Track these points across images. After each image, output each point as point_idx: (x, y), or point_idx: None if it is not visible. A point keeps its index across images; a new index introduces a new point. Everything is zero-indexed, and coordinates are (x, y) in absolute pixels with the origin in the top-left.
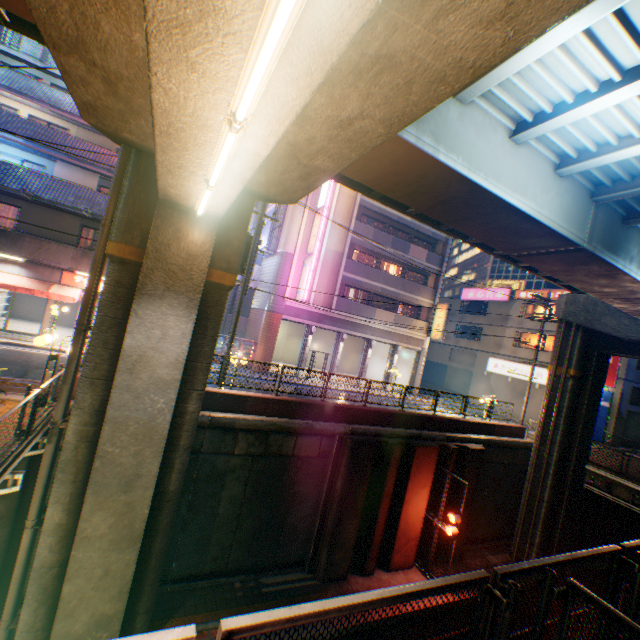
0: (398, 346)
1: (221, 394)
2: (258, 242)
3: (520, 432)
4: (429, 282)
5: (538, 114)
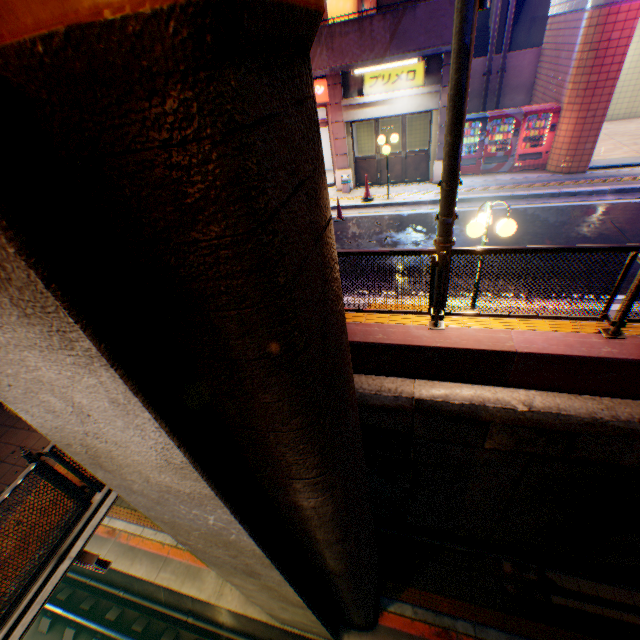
0: None
1: (433, 351)
2: None
3: None
4: None
5: None
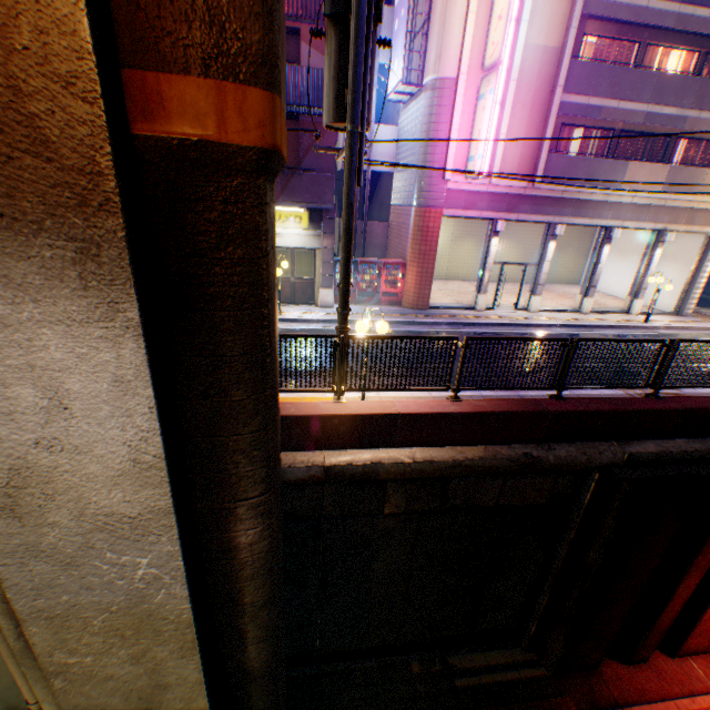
0: (666, 232)
1: (339, 419)
2: (369, 0)
3: None
4: None
5: None
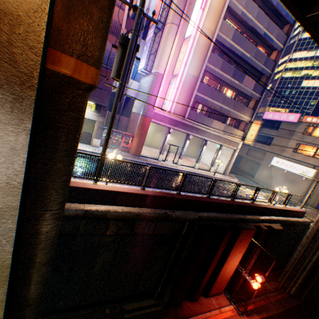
0: (222, 146)
1: (95, 190)
2: (135, 45)
3: (301, 214)
4: (250, 105)
5: None
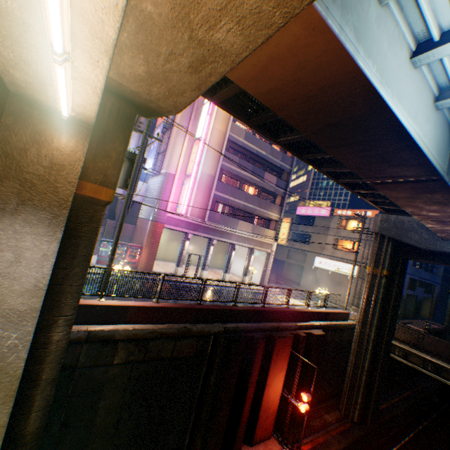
0: (254, 249)
1: (100, 306)
2: (142, 159)
3: (345, 316)
4: (277, 201)
5: (447, 32)
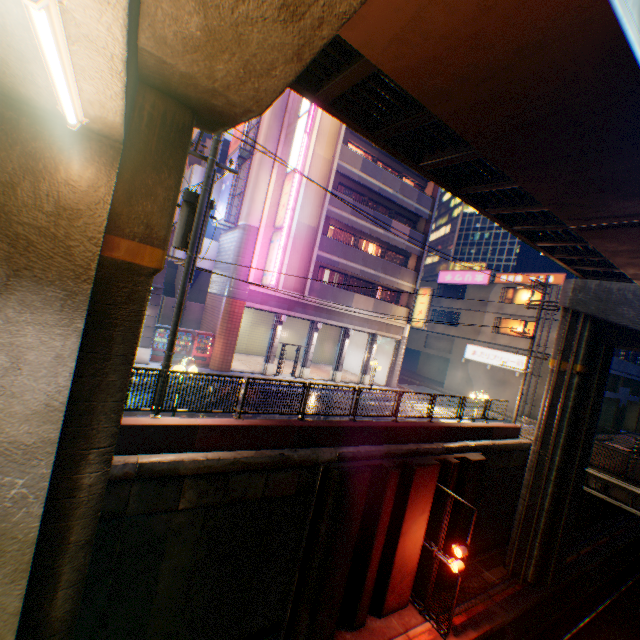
0: (377, 335)
1: (155, 427)
2: (208, 203)
3: (515, 432)
4: (410, 264)
5: None
